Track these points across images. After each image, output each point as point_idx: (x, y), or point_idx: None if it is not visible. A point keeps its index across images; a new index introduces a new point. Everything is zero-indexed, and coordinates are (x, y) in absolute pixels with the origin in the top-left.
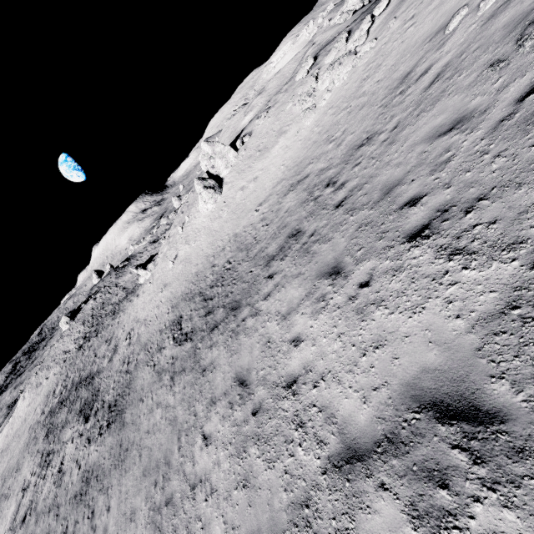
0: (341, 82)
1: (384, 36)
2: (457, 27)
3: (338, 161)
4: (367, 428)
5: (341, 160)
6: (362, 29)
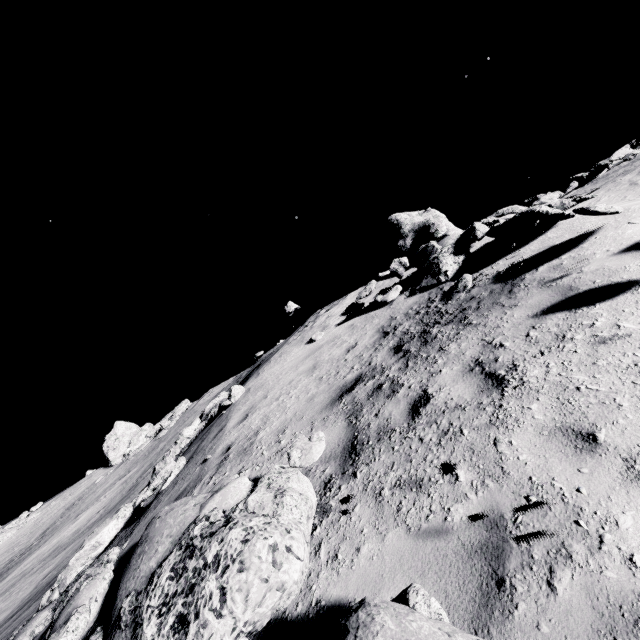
0: (7, 539)
1: (48, 508)
2: (101, 479)
3: (35, 539)
4: (116, 495)
5: (39, 536)
6: (23, 516)
